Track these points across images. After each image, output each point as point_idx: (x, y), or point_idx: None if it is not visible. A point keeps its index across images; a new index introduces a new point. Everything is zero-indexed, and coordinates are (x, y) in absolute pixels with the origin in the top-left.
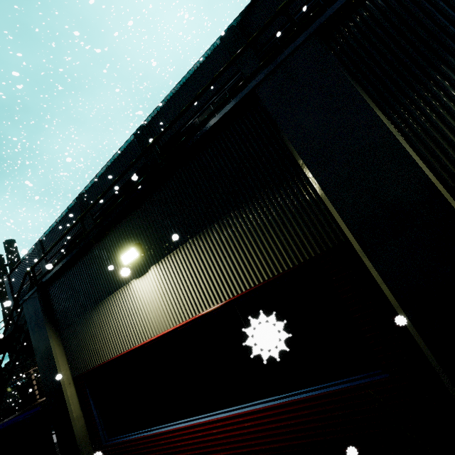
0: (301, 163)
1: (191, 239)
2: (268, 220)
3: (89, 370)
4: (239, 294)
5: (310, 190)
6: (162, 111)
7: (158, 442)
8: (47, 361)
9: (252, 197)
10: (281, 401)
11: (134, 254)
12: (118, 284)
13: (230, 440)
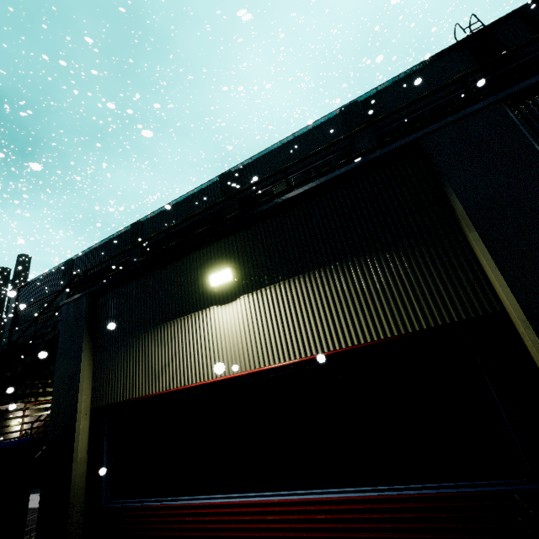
0: (463, 216)
1: (302, 275)
2: (405, 271)
3: (118, 402)
4: (349, 347)
5: (464, 248)
6: (257, 162)
7: (184, 517)
8: (69, 379)
9: (390, 244)
10: (376, 493)
11: (227, 276)
12: (192, 307)
13: (290, 534)
